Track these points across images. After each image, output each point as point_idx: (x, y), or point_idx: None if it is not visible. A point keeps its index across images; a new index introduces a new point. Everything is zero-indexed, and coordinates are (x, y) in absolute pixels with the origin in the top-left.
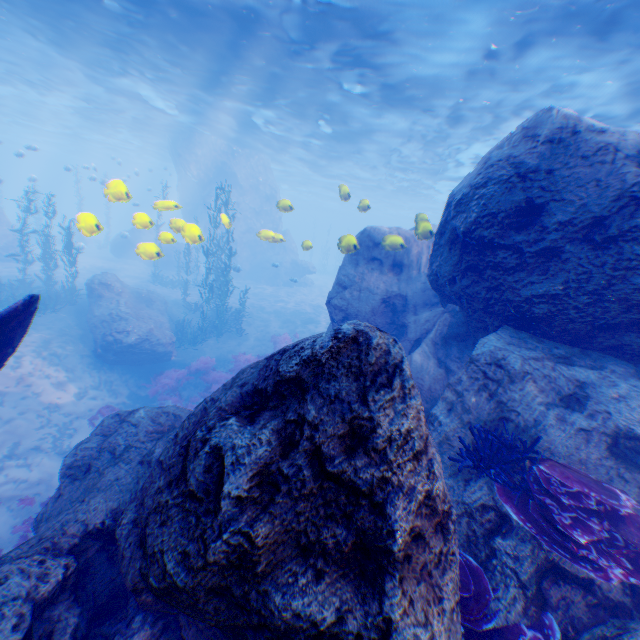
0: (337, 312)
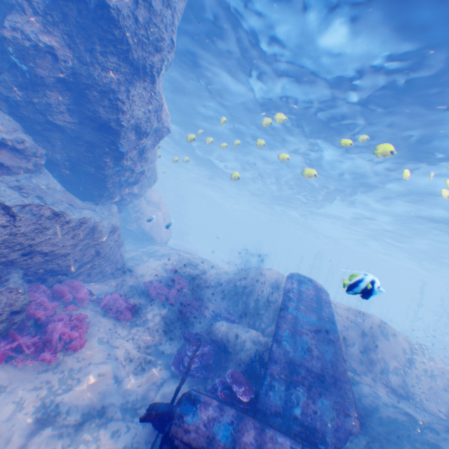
0: None
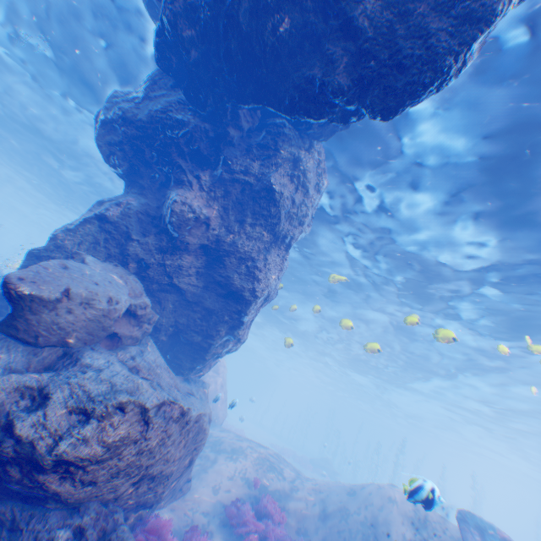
0: None
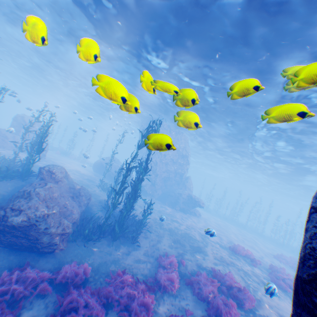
0: None
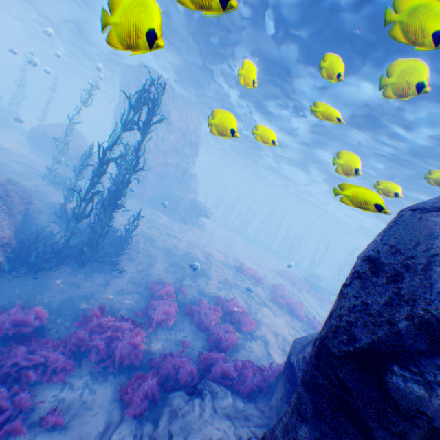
0: (413, 434)
